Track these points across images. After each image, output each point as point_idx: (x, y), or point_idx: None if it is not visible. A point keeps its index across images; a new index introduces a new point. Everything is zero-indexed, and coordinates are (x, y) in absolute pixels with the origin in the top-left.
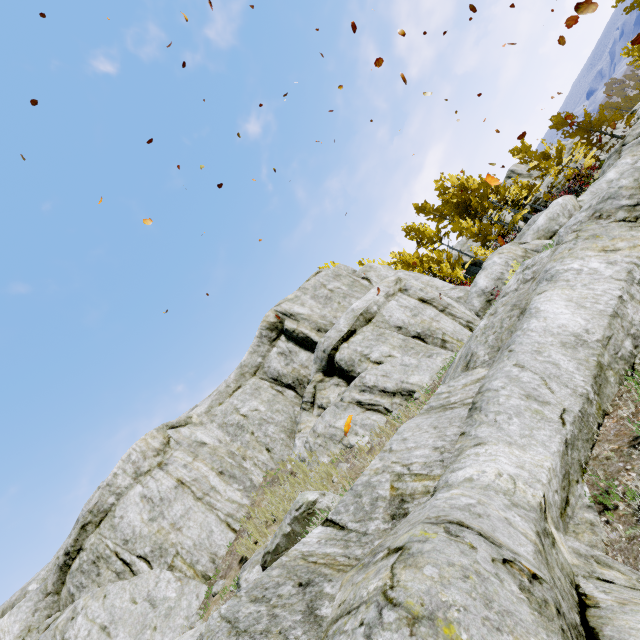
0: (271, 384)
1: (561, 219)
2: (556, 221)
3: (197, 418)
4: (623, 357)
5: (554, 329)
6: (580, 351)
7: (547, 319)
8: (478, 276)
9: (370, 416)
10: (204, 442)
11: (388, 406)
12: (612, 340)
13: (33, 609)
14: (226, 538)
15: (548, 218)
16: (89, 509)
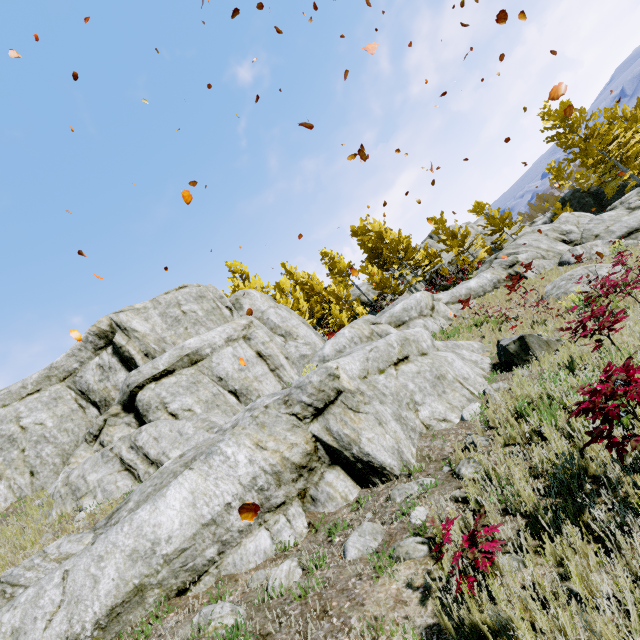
0: (77, 396)
1: (413, 312)
2: (408, 313)
3: None
4: (193, 567)
5: (148, 527)
6: (136, 567)
7: (156, 511)
8: (329, 341)
9: (119, 480)
10: None
11: (141, 474)
12: (188, 551)
13: None
14: None
15: (403, 308)
16: None
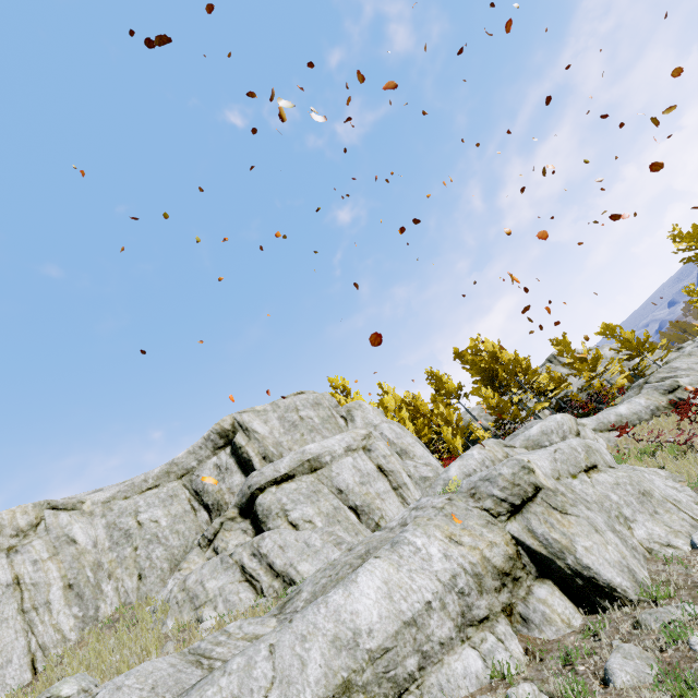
0: (191, 496)
1: (554, 437)
2: (548, 437)
3: (90, 505)
4: (395, 678)
5: (345, 613)
6: (341, 657)
7: (350, 596)
8: (454, 462)
9: (241, 591)
10: (75, 540)
11: (265, 587)
12: (390, 653)
13: None
14: (20, 678)
15: (541, 430)
16: None
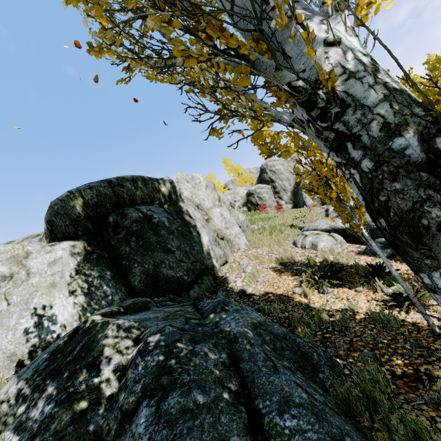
0: None
1: None
2: None
3: None
4: None
5: None
6: None
7: None
8: None
9: None
10: None
11: None
12: None
13: None
14: None
15: None
16: None
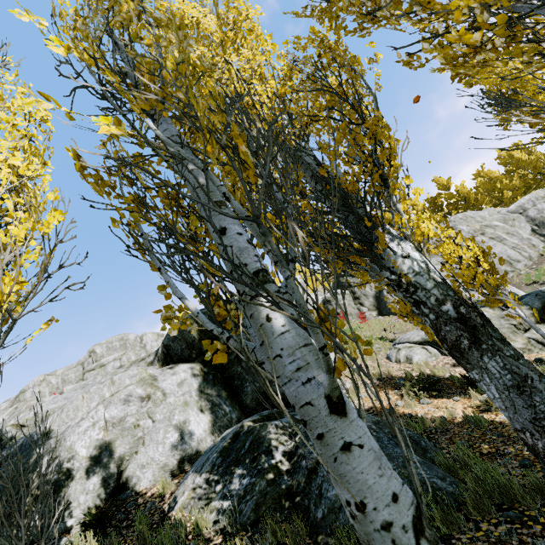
0: (83, 370)
1: None
2: None
3: (58, 373)
4: None
5: None
6: None
7: None
8: None
9: None
10: (52, 382)
11: None
12: None
13: (9, 404)
14: None
15: None
16: (23, 388)
